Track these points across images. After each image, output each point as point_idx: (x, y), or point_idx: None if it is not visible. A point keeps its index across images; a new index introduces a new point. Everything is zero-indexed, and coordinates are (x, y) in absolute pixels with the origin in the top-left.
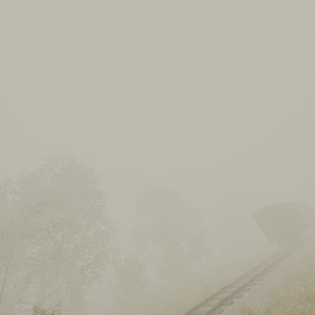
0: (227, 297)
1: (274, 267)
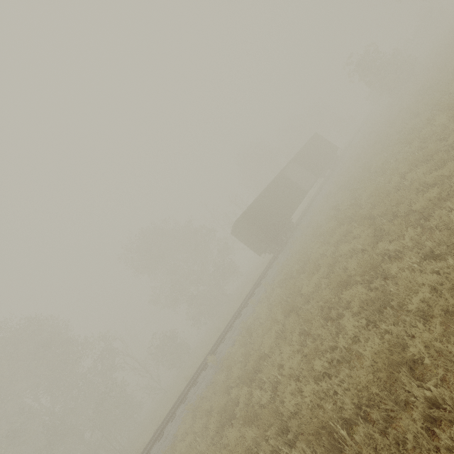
0: (162, 427)
1: (230, 330)
